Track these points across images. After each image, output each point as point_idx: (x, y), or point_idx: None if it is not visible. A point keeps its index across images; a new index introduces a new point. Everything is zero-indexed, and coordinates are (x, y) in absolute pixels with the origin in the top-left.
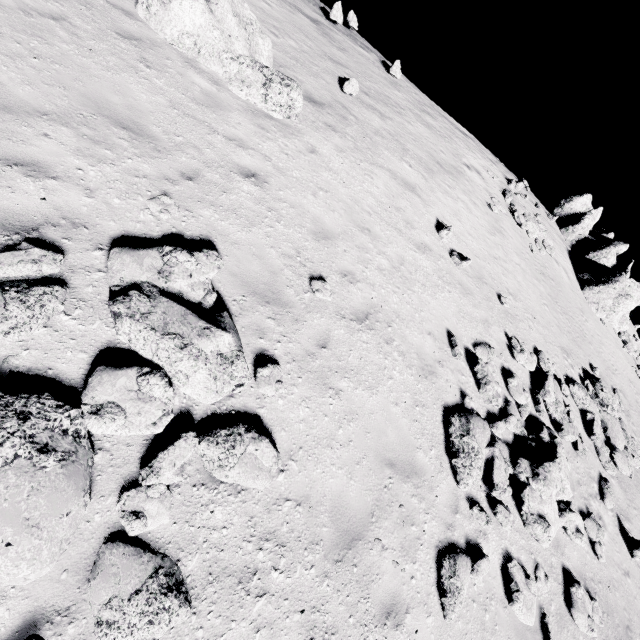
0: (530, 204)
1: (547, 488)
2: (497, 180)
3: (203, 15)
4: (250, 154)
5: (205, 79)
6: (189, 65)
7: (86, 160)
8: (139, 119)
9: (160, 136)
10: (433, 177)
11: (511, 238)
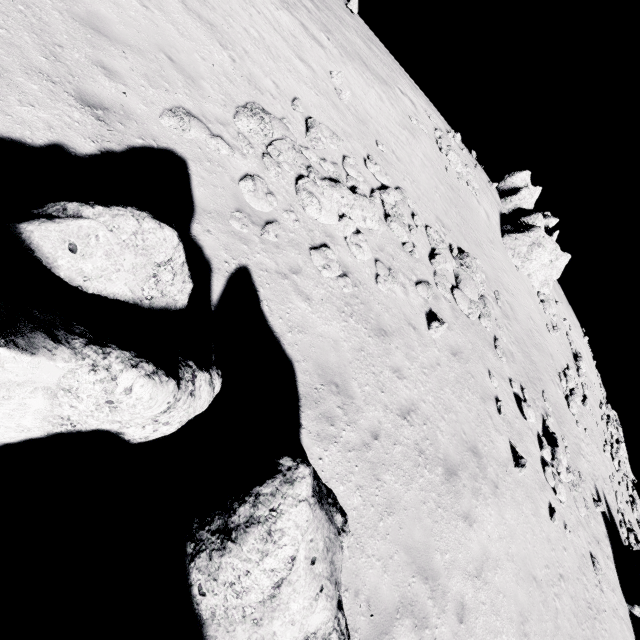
0: (469, 161)
1: (330, 189)
2: (434, 121)
3: None
4: None
5: None
6: None
7: None
8: None
9: None
10: (352, 61)
11: (424, 146)
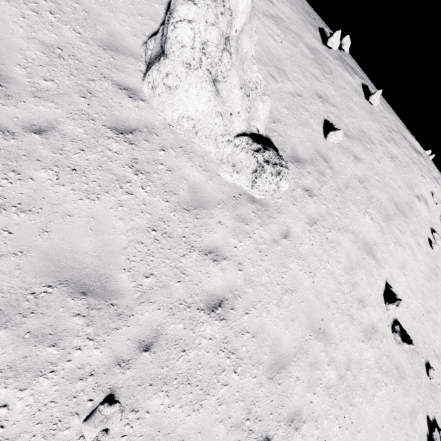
0: None
1: None
2: (439, 205)
3: (208, 102)
4: (223, 267)
5: (195, 166)
6: (182, 150)
7: (17, 381)
8: (106, 267)
9: (126, 286)
10: (389, 225)
11: None
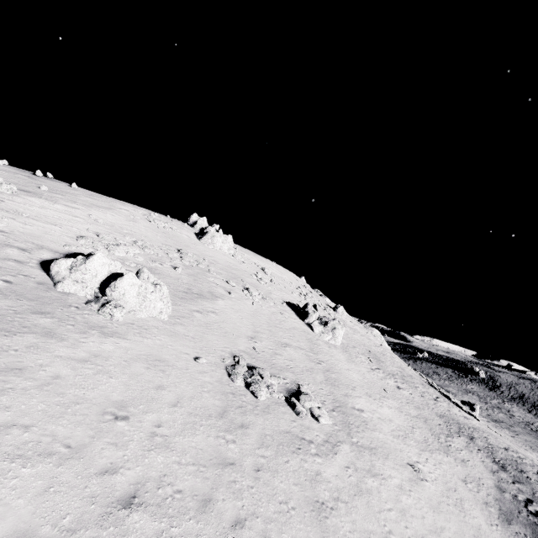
0: (168, 220)
1: (118, 247)
2: (141, 213)
3: None
4: None
5: None
6: None
7: None
8: None
9: None
10: (92, 208)
11: (143, 224)
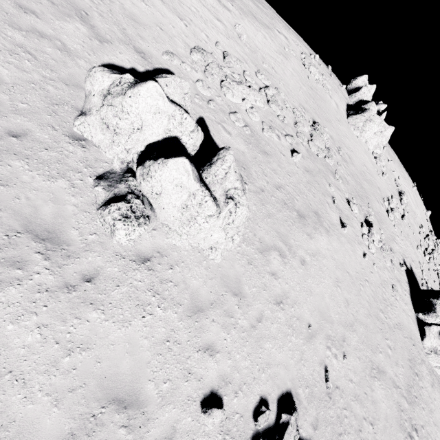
0: (326, 72)
1: (237, 86)
2: (300, 48)
3: None
4: None
5: None
6: None
7: None
8: None
9: None
10: (246, 17)
11: (293, 64)
